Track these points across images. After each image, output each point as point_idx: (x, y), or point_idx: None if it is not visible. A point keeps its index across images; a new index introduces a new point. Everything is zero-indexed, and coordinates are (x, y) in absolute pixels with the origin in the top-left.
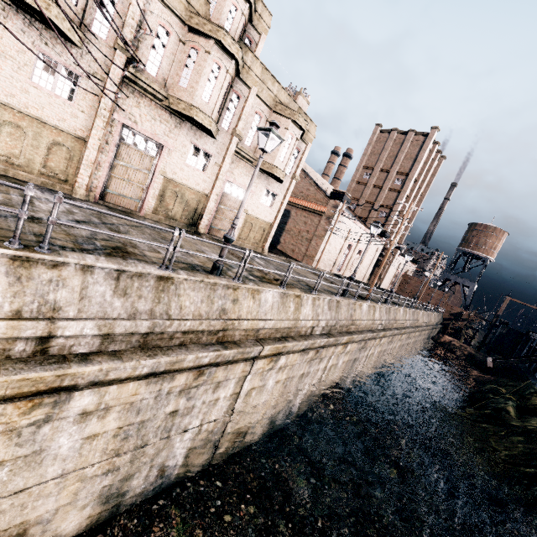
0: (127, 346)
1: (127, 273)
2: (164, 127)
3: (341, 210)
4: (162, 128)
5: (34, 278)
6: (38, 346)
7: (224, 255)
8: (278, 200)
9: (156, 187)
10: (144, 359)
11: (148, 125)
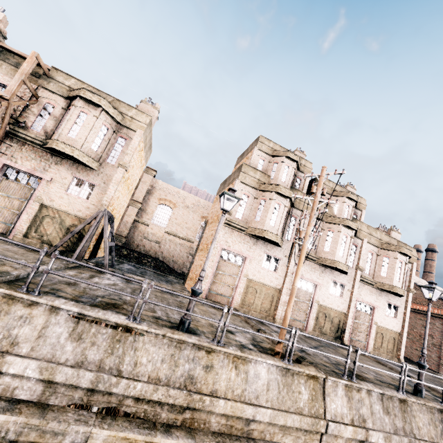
0: None
1: (384, 395)
2: (316, 274)
3: None
4: (315, 275)
5: (353, 398)
6: None
7: (422, 379)
8: (399, 310)
9: (314, 312)
10: None
11: (308, 275)
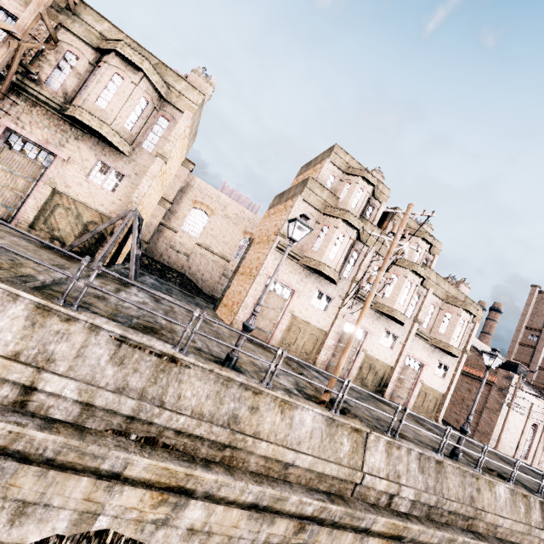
0: (420, 514)
1: (422, 455)
2: (369, 320)
3: (517, 383)
4: (368, 321)
5: (392, 454)
6: (388, 500)
7: (462, 444)
8: (449, 371)
9: (358, 361)
10: (436, 529)
11: None
